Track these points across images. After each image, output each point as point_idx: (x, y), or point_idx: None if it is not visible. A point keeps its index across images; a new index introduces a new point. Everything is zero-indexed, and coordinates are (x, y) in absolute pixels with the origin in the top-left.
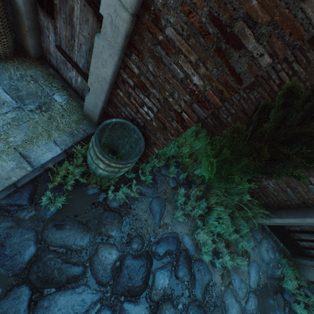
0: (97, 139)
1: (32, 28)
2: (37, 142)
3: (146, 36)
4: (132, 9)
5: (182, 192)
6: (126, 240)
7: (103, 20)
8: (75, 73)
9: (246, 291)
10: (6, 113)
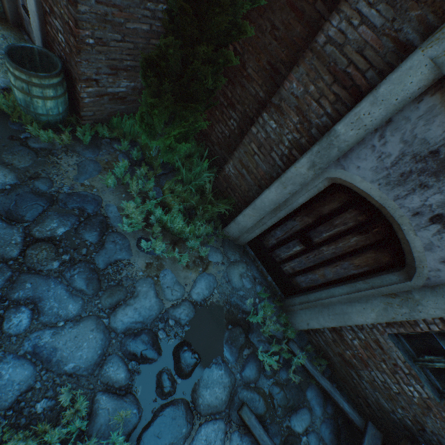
0: (7, 48)
1: None
2: None
3: None
4: None
5: (126, 165)
6: (32, 175)
7: None
8: None
9: (179, 296)
10: None
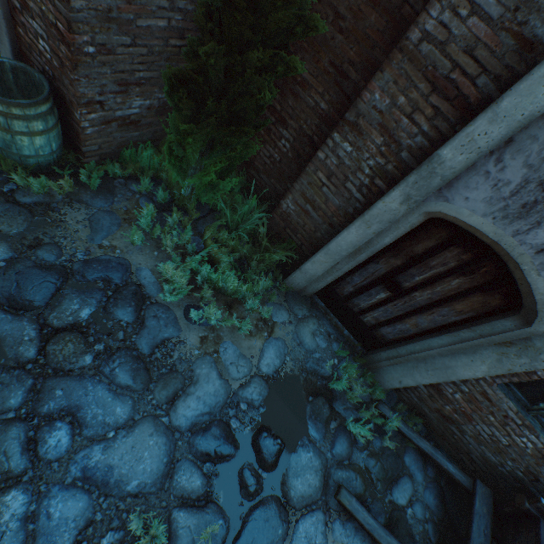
0: None
1: None
2: None
3: None
4: None
5: (153, 212)
6: (31, 243)
7: None
8: None
9: (247, 372)
10: None
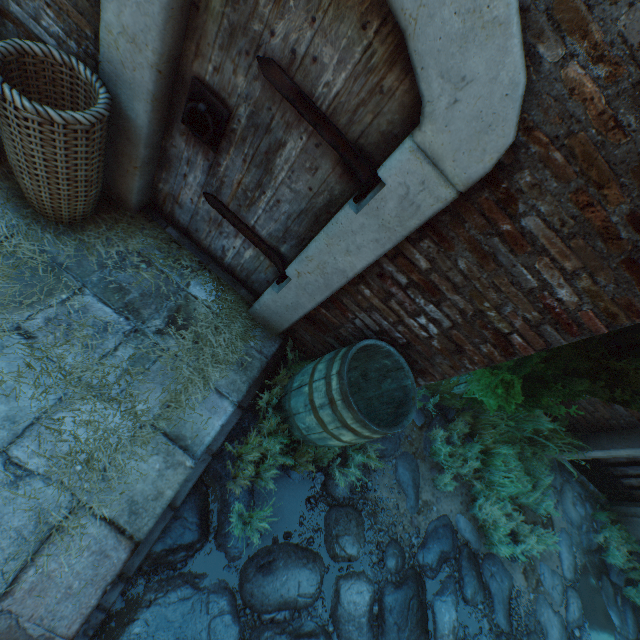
0: (350, 395)
1: (148, 160)
2: (188, 400)
3: (471, 219)
4: (466, 186)
5: (441, 435)
6: (377, 556)
7: (382, 189)
8: (240, 243)
9: (561, 588)
10: (114, 349)
